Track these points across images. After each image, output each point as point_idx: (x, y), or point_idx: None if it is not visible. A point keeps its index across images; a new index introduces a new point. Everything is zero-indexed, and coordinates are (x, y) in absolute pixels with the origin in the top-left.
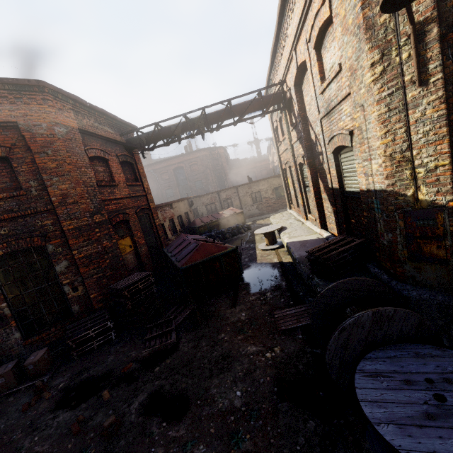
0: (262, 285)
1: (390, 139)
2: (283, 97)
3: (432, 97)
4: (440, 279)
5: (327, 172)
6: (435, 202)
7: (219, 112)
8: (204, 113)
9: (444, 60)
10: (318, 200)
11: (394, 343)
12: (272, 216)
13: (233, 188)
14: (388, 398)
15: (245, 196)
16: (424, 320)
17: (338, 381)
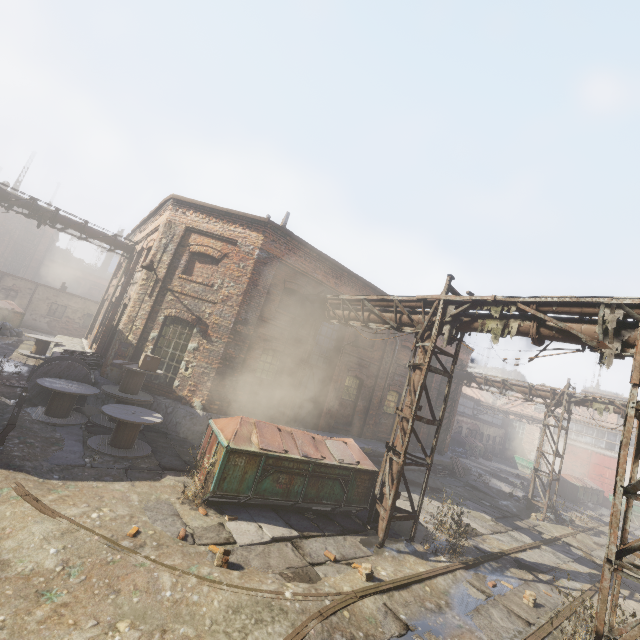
0: (4, 369)
1: (133, 310)
2: (132, 251)
3: (150, 303)
4: (117, 376)
5: (117, 314)
6: (132, 342)
7: (72, 222)
8: (57, 213)
9: (160, 295)
10: (106, 333)
11: (71, 380)
12: (60, 336)
13: (32, 283)
14: (51, 382)
15: (42, 301)
16: (89, 374)
17: (31, 390)
